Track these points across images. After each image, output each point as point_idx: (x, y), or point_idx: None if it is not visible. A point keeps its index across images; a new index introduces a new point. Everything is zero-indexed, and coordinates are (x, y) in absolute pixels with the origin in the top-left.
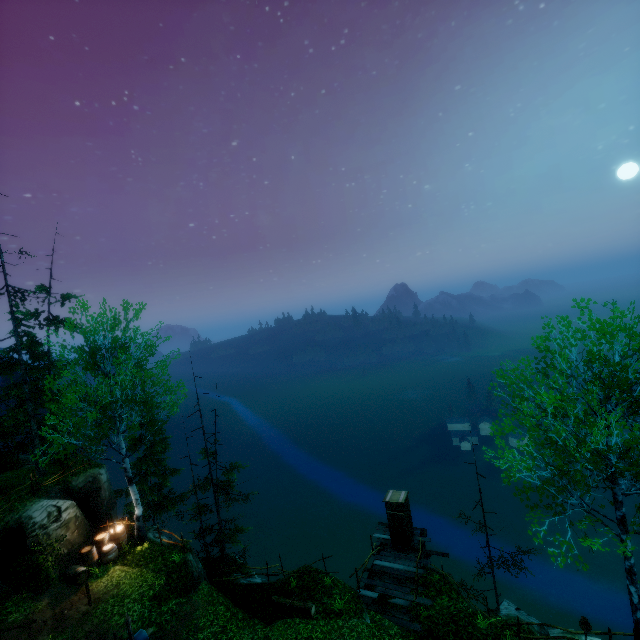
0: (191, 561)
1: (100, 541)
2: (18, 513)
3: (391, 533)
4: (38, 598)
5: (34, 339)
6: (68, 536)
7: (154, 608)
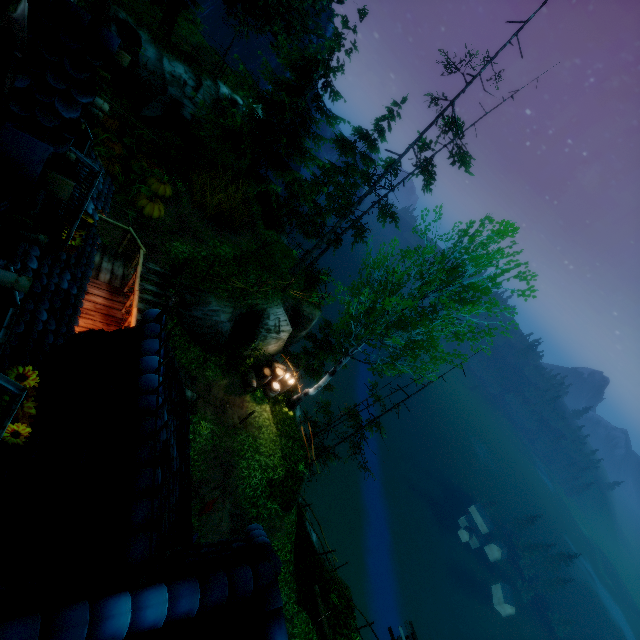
0: (304, 482)
1: (276, 375)
2: (266, 303)
3: None
4: (225, 373)
5: (397, 165)
6: (268, 347)
7: (265, 493)
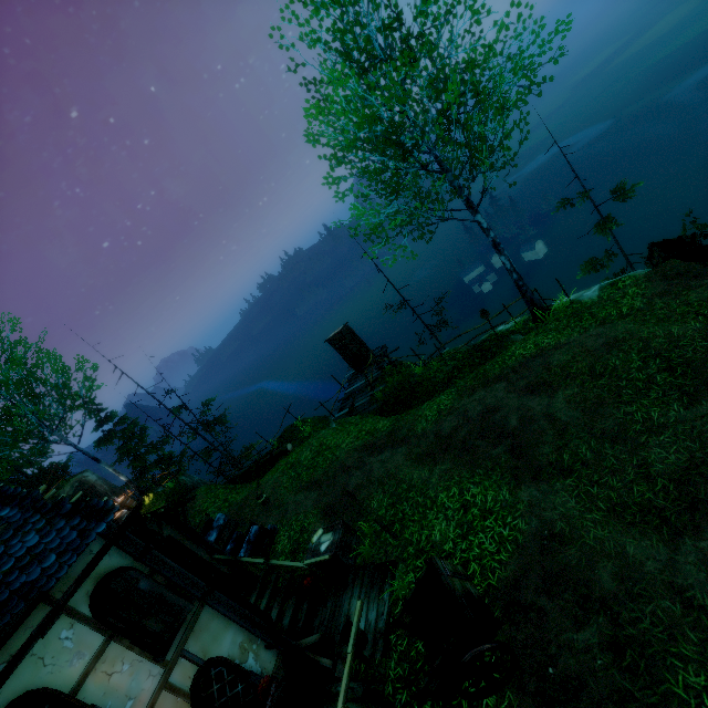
0: (183, 480)
1: None
2: None
3: (348, 363)
4: None
5: None
6: None
7: None
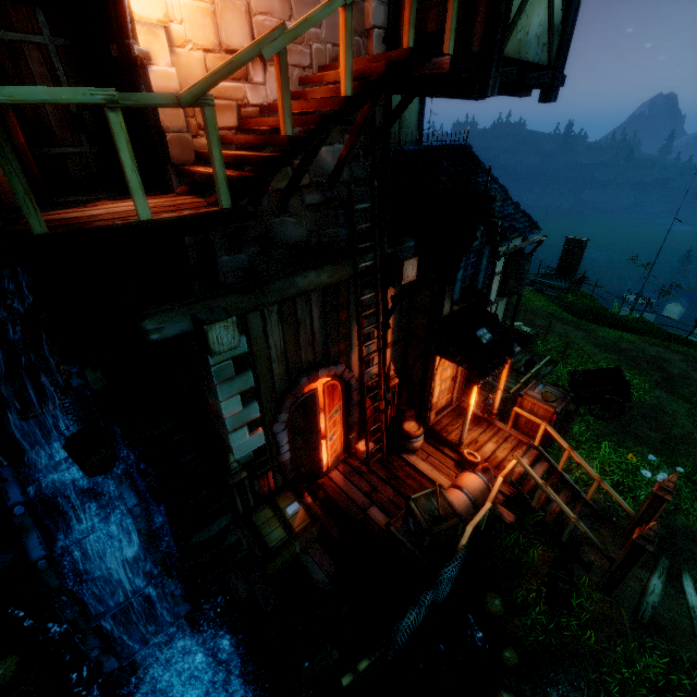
0: None
1: None
2: None
3: (559, 265)
4: None
5: None
6: None
7: None
